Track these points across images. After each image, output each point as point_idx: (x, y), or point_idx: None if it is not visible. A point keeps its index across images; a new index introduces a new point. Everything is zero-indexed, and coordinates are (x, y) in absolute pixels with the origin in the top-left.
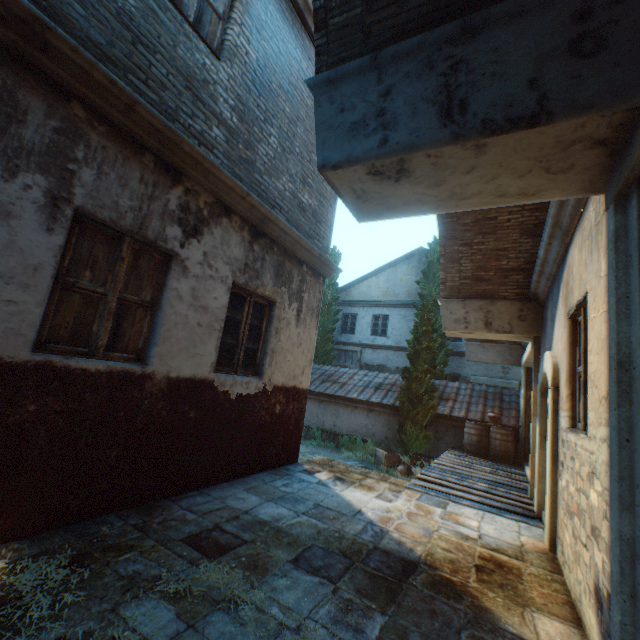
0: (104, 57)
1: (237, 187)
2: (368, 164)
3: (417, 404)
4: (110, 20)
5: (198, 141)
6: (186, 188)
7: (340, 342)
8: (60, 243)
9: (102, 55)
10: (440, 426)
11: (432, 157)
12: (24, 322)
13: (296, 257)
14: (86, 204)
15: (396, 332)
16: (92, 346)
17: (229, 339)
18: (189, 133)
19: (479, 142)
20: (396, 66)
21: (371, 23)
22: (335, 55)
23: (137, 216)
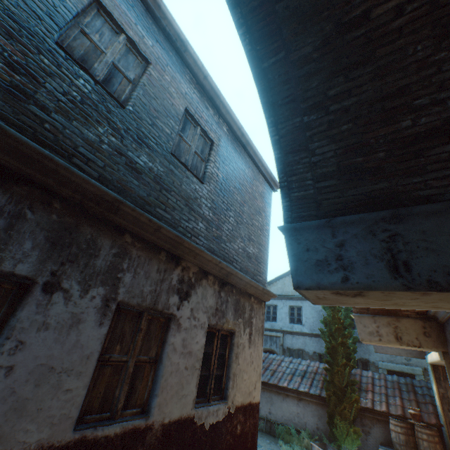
0: (145, 203)
1: (213, 259)
2: (333, 290)
3: (341, 396)
4: (150, 182)
5: (190, 234)
6: (182, 266)
7: (265, 328)
8: (105, 331)
9: (144, 202)
10: (365, 419)
11: (385, 292)
12: (73, 405)
13: (247, 292)
14: (124, 297)
15: (309, 320)
16: (113, 409)
17: (203, 371)
18: (186, 231)
19: (426, 292)
20: (345, 228)
21: (321, 199)
22: (296, 212)
23: (153, 296)
